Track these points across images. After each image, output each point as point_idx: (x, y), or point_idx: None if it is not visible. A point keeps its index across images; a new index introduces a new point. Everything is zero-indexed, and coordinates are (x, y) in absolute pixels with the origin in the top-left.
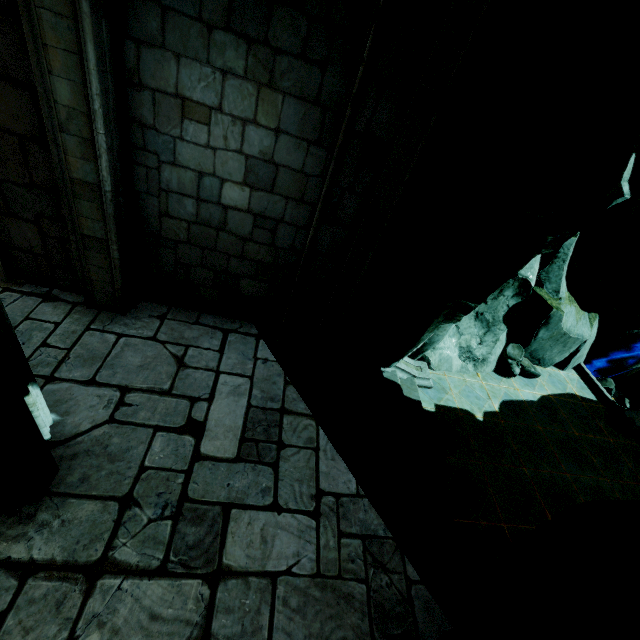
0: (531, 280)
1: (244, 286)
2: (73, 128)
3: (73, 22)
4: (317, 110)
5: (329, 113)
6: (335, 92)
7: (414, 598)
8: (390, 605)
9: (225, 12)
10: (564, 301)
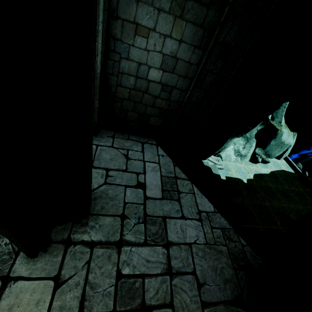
0: (269, 117)
1: (152, 120)
2: None
3: None
4: (201, 30)
5: (207, 31)
6: (211, 20)
7: (246, 251)
8: (237, 254)
9: None
10: (283, 127)
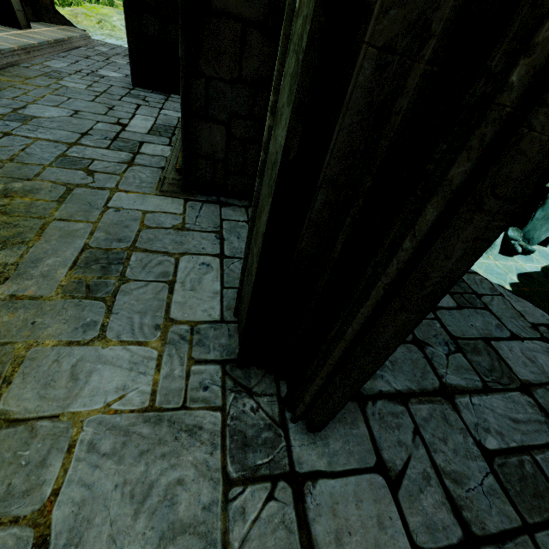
0: None
1: None
2: None
3: None
4: None
5: None
6: None
7: None
8: None
9: None
10: None
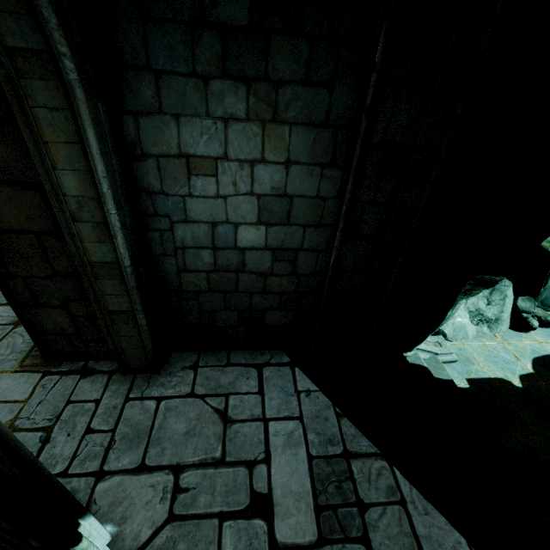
0: None
1: (269, 318)
2: (85, 215)
3: (69, 112)
4: (327, 131)
5: (340, 131)
6: (345, 108)
7: None
8: None
9: (219, 59)
10: None
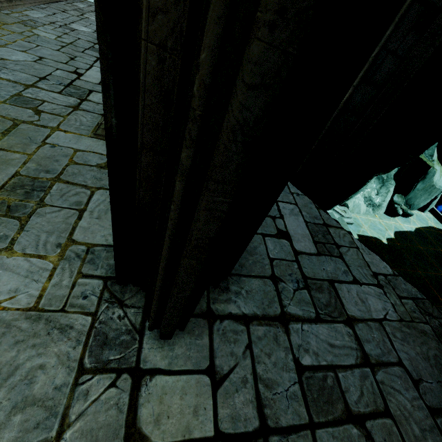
0: None
1: None
2: None
3: None
4: None
5: None
6: None
7: None
8: None
9: None
10: (435, 162)
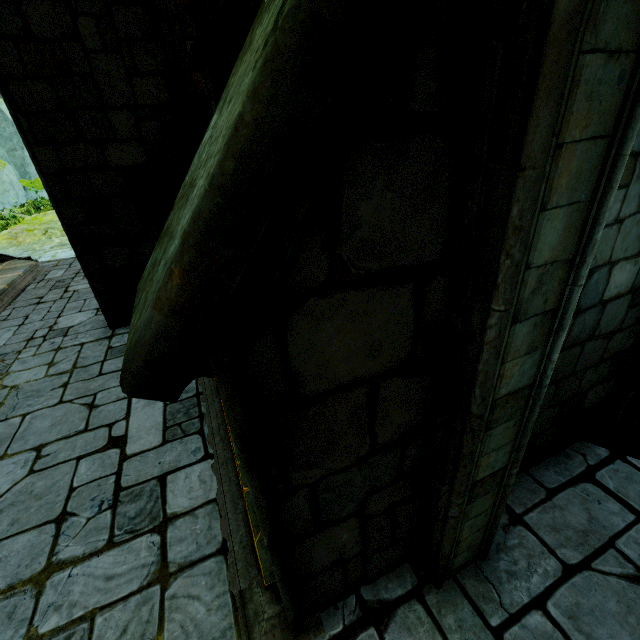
0: None
1: (588, 399)
2: (534, 303)
3: (631, 59)
4: None
5: None
6: None
7: None
8: None
9: None
10: None
